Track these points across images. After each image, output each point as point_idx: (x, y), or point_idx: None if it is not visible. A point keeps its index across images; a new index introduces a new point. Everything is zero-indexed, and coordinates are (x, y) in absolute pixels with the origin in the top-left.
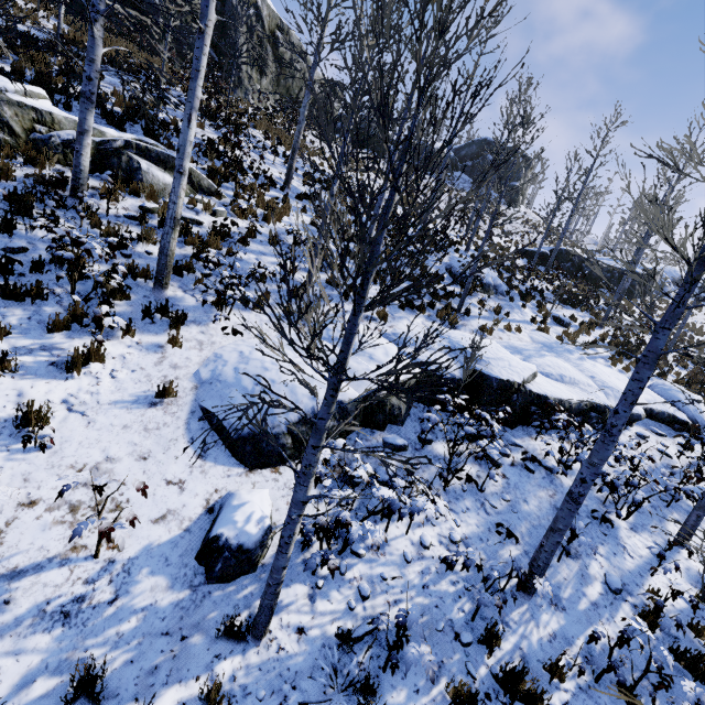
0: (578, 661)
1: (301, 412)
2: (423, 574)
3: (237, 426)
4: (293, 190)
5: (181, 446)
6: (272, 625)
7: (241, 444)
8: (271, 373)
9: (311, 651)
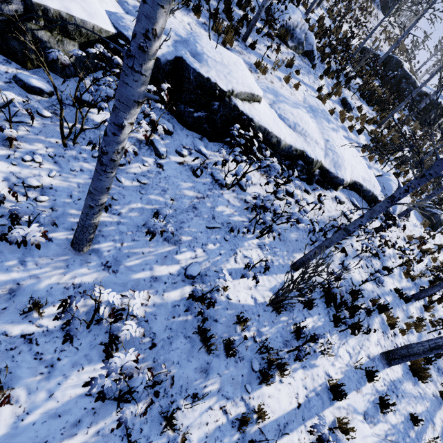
0: (85, 310)
1: None
2: None
3: None
4: None
5: None
6: None
7: None
8: None
9: None
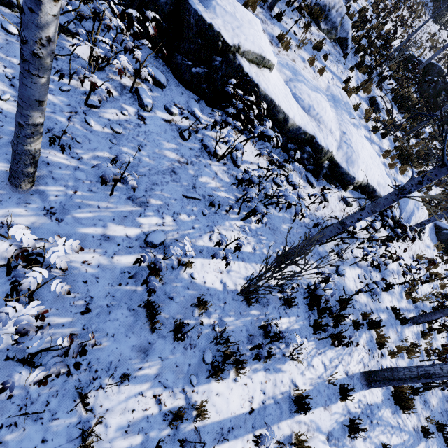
0: None
1: None
2: None
3: None
4: None
5: None
6: None
7: None
8: None
9: None
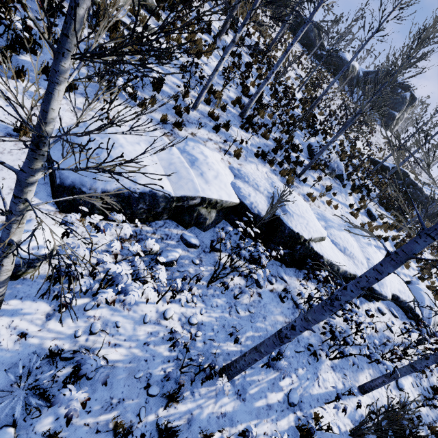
0: None
1: (118, 187)
2: (151, 335)
3: (64, 177)
4: (224, 43)
5: (13, 172)
6: (2, 322)
7: (61, 190)
8: (114, 151)
9: (21, 352)
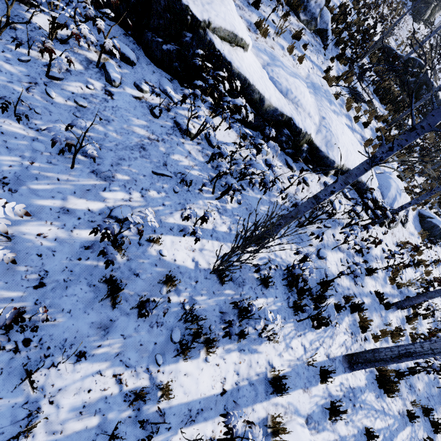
0: None
1: None
2: None
3: None
4: None
5: None
6: None
7: None
8: None
9: None
